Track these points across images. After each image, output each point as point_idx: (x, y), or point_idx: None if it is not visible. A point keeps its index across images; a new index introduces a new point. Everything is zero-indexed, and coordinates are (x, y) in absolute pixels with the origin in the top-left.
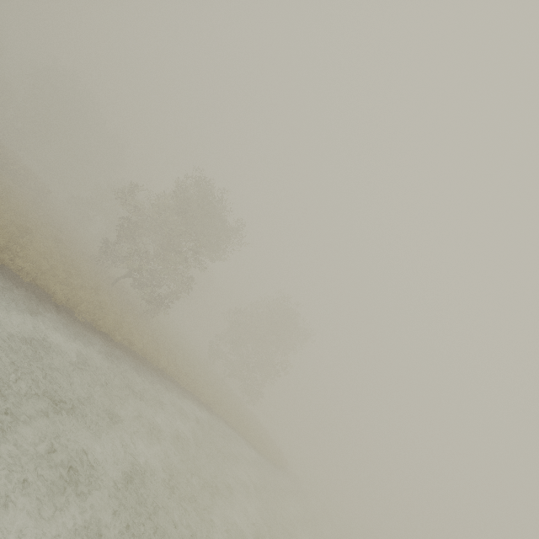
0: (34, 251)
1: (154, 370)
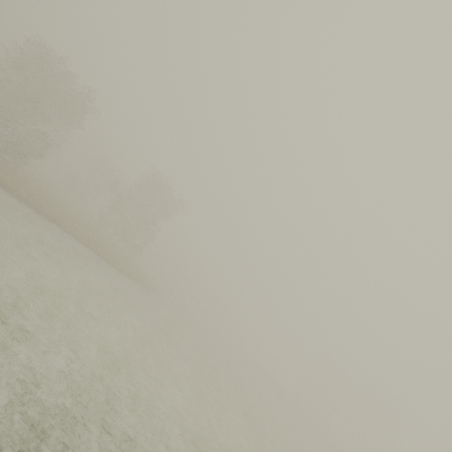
0: None
1: None
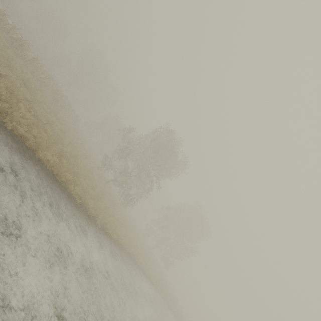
0: (82, 177)
1: (128, 256)
